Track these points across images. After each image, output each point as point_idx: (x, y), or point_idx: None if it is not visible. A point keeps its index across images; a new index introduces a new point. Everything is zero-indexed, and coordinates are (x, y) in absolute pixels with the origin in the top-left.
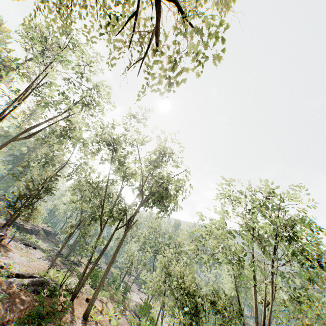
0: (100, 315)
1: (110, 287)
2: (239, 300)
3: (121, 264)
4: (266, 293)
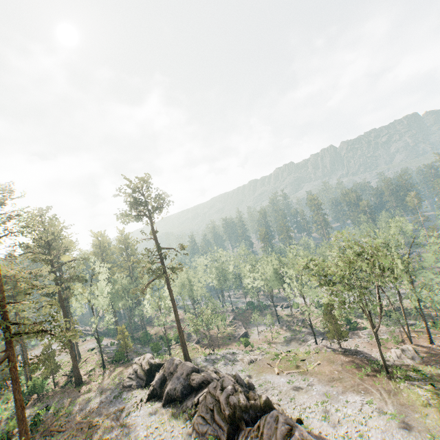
0: (422, 338)
1: None
2: None
3: None
4: None
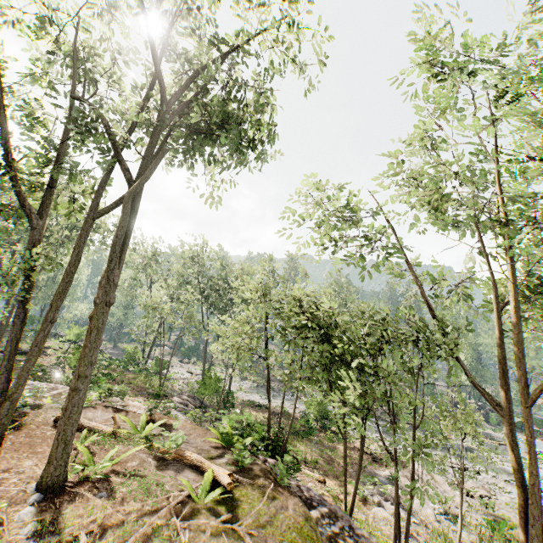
0: (113, 445)
1: (126, 372)
2: (435, 317)
3: (138, 328)
4: (495, 290)
